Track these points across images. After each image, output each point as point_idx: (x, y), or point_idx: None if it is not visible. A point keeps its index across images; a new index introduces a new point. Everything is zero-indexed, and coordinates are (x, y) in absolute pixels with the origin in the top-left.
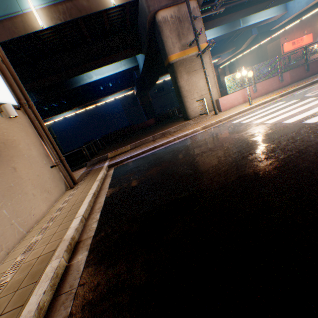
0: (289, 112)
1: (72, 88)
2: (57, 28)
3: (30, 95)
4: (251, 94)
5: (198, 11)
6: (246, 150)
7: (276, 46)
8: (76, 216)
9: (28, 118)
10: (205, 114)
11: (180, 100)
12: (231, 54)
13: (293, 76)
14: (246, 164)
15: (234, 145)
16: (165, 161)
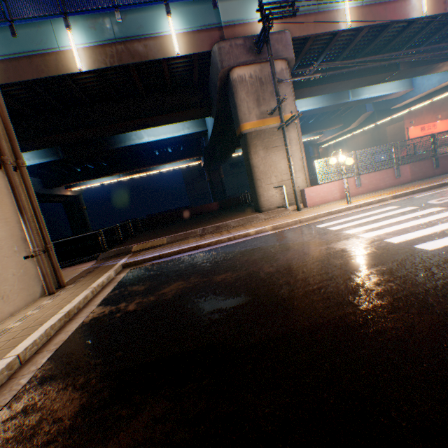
0: (399, 225)
1: (114, 148)
2: (100, 73)
3: (55, 150)
4: (352, 188)
5: (287, 73)
6: (314, 280)
7: (399, 129)
8: (8, 355)
9: (8, 182)
10: (283, 207)
11: (252, 182)
12: (337, 132)
13: (416, 172)
14: (304, 307)
15: (303, 266)
16: (198, 273)
